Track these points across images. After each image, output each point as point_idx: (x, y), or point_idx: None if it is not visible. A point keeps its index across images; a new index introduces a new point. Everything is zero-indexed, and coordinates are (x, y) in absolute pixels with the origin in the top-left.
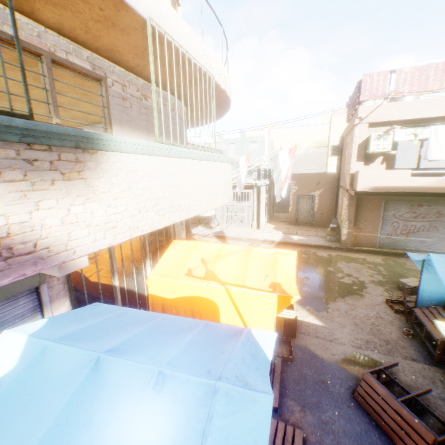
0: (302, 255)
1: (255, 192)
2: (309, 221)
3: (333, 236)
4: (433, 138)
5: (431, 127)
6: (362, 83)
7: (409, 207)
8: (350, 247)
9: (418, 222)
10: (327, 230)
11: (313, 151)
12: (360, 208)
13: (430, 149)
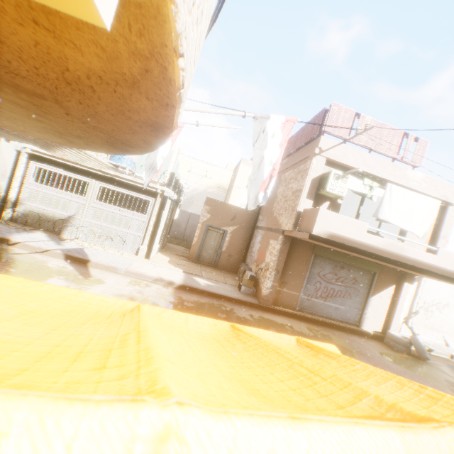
0: (217, 313)
1: (157, 204)
2: (213, 261)
3: (249, 287)
4: (388, 196)
5: (388, 184)
6: (331, 112)
7: (334, 267)
8: (271, 305)
9: (338, 285)
10: (244, 278)
11: (213, 191)
12: (290, 258)
13: (383, 207)
